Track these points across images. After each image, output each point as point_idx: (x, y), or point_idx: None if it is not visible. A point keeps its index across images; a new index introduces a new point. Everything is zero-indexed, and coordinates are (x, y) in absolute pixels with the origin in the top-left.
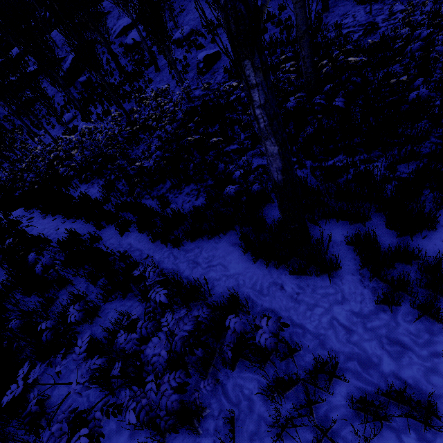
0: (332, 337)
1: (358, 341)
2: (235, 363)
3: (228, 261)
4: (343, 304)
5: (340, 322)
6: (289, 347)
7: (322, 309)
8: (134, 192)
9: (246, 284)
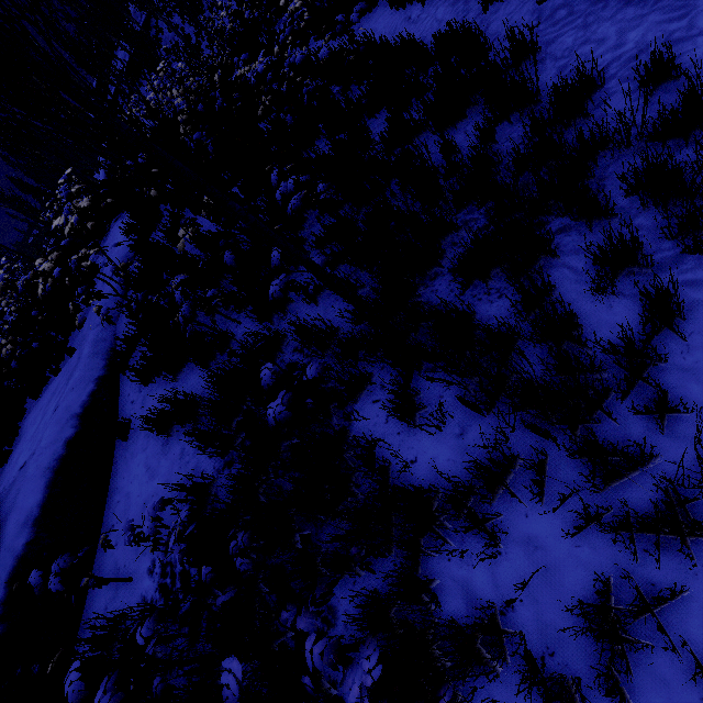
0: (428, 35)
1: (443, 27)
2: (360, 80)
3: (378, 24)
4: (445, 3)
5: (437, 19)
6: (388, 44)
7: (430, 17)
8: (312, 4)
9: (386, 33)
